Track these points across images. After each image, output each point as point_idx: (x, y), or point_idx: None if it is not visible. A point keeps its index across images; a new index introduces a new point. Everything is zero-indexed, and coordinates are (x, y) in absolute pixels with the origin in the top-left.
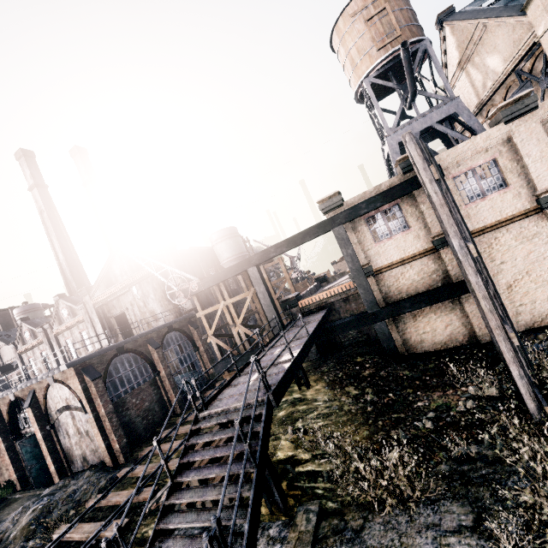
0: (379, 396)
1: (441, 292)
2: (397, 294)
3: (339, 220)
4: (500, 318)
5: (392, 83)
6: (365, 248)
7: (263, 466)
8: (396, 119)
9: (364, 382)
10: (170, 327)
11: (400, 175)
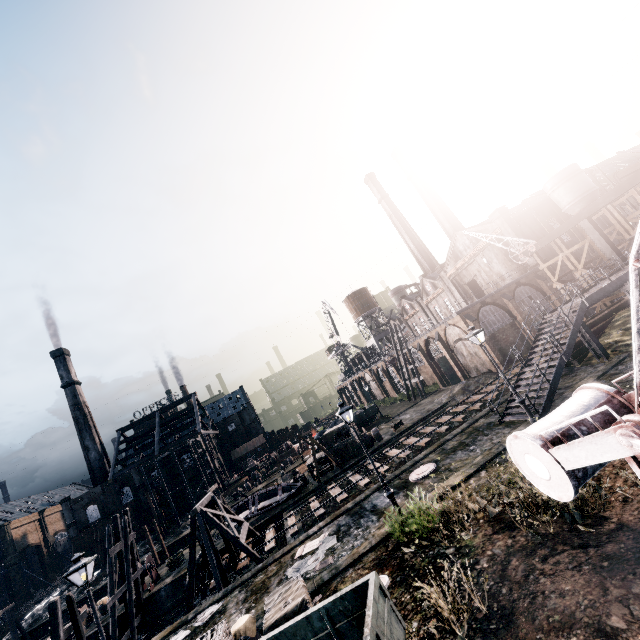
0: None
1: None
2: None
3: None
4: None
5: None
6: None
7: (577, 326)
8: None
9: None
10: (518, 283)
11: None
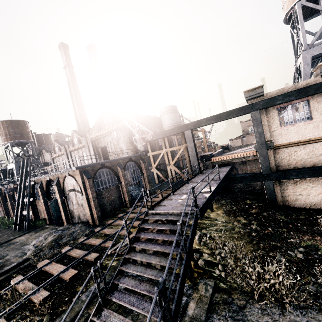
0: (261, 227)
1: None
2: (287, 165)
3: (258, 106)
4: None
5: (321, 6)
6: (271, 129)
7: (189, 253)
8: (315, 37)
9: (251, 216)
10: (130, 159)
11: (317, 77)
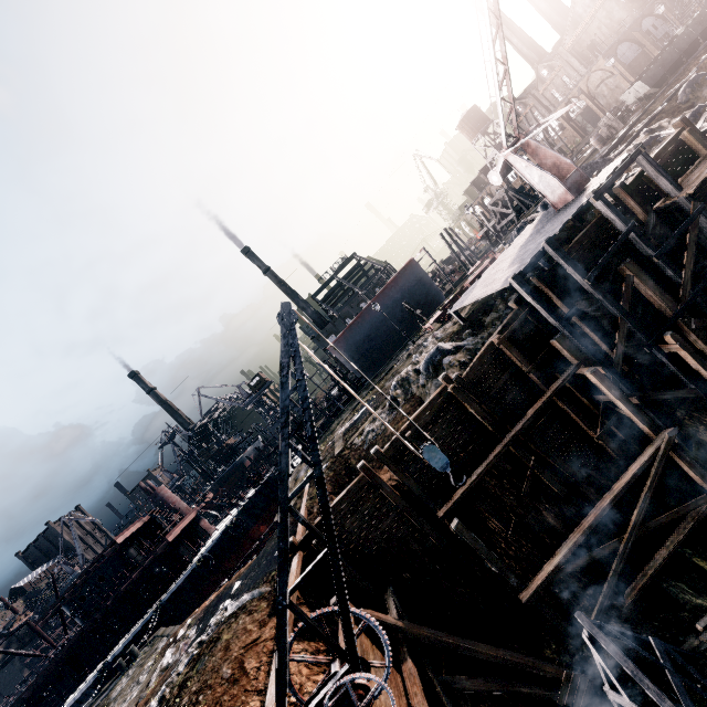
0: None
1: None
2: None
3: None
4: None
5: None
6: None
7: None
8: None
9: None
10: (642, 16)
11: None
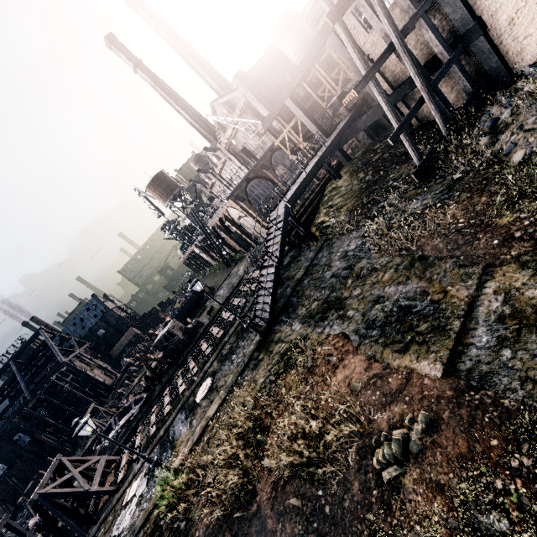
0: (374, 175)
1: (433, 63)
2: (402, 75)
3: (327, 29)
4: (397, 123)
5: None
6: (361, 44)
7: (285, 230)
8: None
9: (370, 167)
10: (272, 150)
11: None
